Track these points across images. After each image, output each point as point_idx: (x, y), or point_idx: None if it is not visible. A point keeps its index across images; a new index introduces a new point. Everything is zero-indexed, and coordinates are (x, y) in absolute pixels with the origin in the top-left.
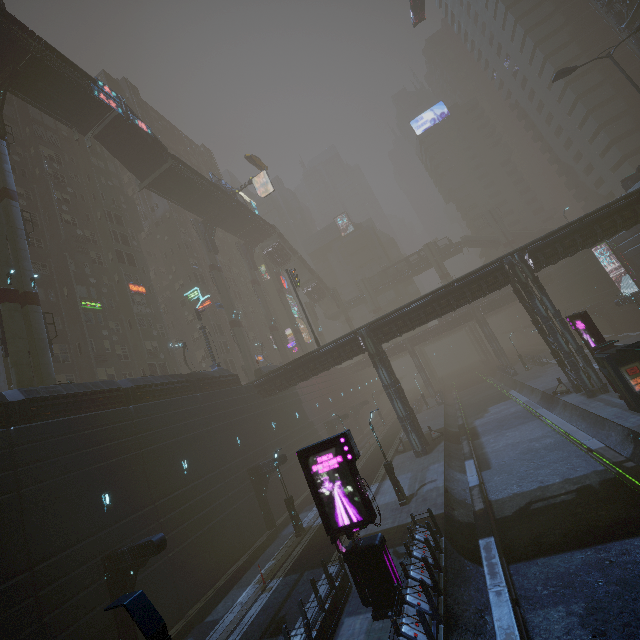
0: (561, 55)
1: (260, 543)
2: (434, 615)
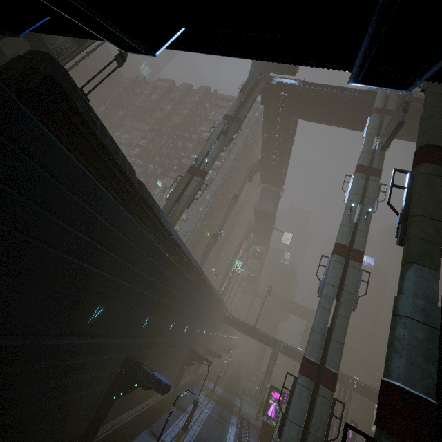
0: None
1: (193, 377)
2: None
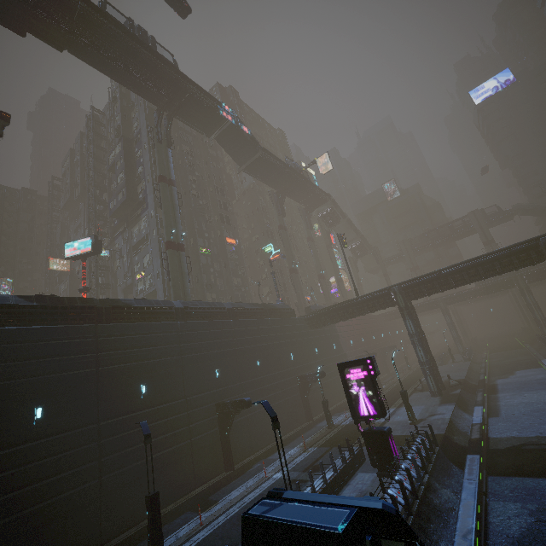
0: None
1: (301, 427)
2: (418, 479)
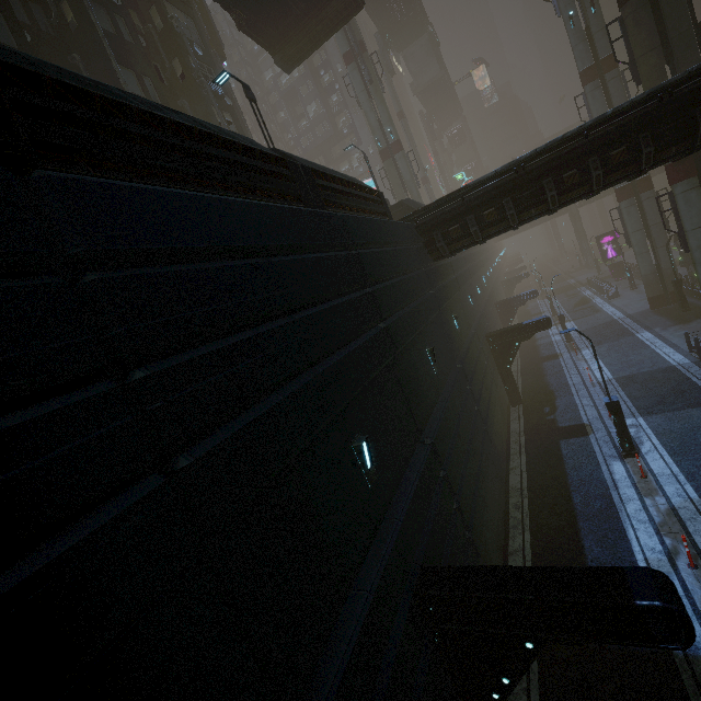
0: None
1: None
2: None
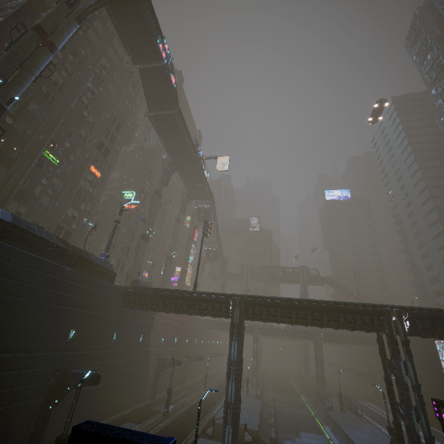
0: (441, 201)
1: None
2: None
